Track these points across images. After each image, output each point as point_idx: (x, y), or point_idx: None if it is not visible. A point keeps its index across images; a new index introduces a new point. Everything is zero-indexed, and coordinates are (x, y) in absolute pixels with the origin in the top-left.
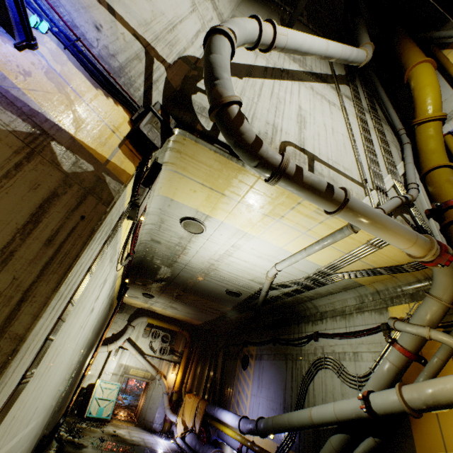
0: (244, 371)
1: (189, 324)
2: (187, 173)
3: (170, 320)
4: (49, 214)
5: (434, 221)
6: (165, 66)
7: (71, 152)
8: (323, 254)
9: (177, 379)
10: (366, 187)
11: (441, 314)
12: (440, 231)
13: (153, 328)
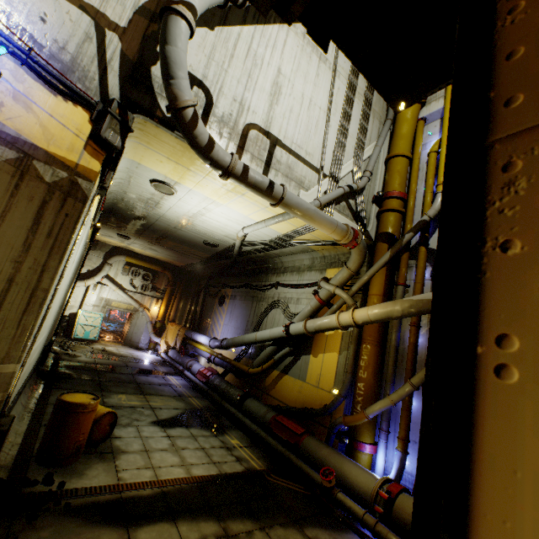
0: (220, 307)
1: (171, 265)
2: (151, 146)
3: (151, 261)
4: (44, 216)
5: (376, 206)
6: (118, 33)
7: (49, 165)
8: (281, 226)
9: (160, 311)
10: (320, 175)
11: (348, 279)
12: (376, 216)
13: (132, 266)
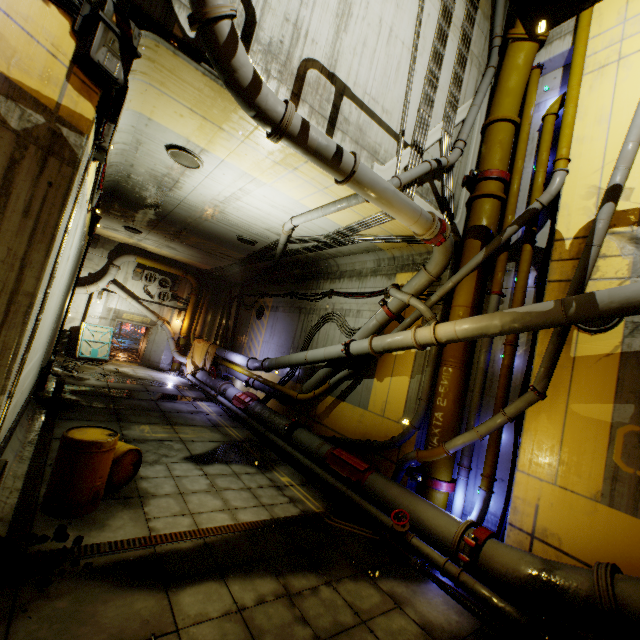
0: (259, 321)
1: (195, 268)
2: (167, 90)
3: (169, 262)
4: (16, 184)
5: (466, 191)
6: None
7: (13, 101)
8: (343, 215)
9: (184, 325)
10: (400, 143)
11: (426, 286)
12: (466, 204)
13: (146, 270)
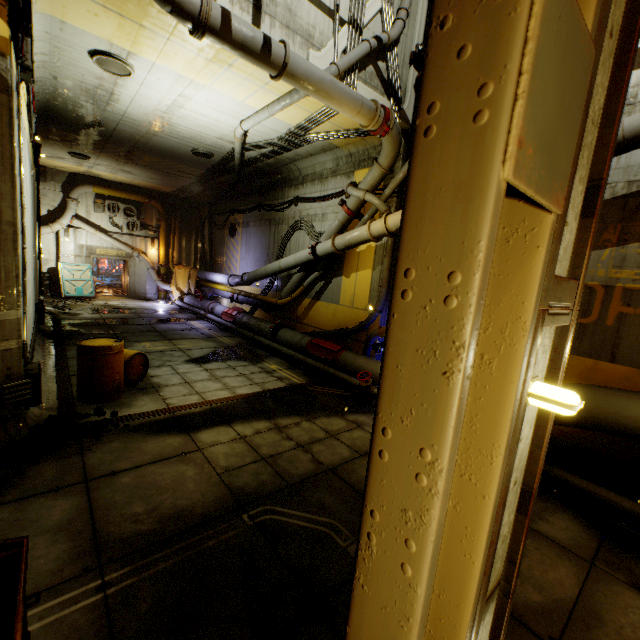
0: (233, 239)
1: (157, 192)
2: None
3: (129, 189)
4: None
5: (414, 70)
6: None
7: None
8: (291, 113)
9: (160, 254)
10: (335, 21)
11: (380, 180)
12: (415, 85)
13: (106, 200)
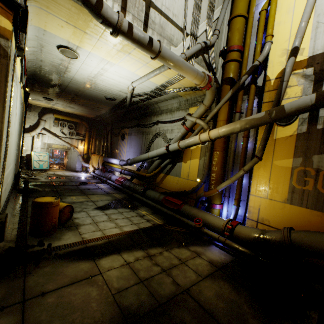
0: (123, 141)
1: (86, 118)
2: (51, 11)
3: (72, 116)
4: None
5: (221, 59)
6: None
7: None
8: (158, 78)
9: (85, 148)
10: (184, 33)
11: (204, 112)
12: (222, 66)
13: (60, 121)
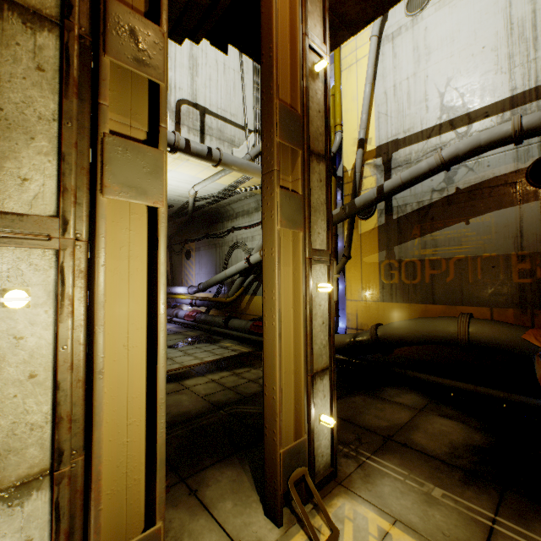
0: (188, 261)
1: None
2: None
3: None
4: None
5: None
6: None
7: None
8: (225, 179)
9: None
10: (246, 132)
11: None
12: None
13: None
